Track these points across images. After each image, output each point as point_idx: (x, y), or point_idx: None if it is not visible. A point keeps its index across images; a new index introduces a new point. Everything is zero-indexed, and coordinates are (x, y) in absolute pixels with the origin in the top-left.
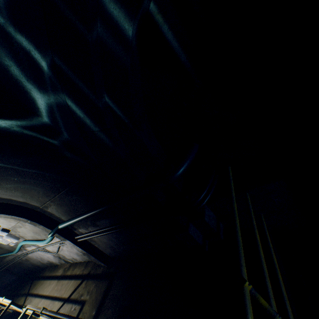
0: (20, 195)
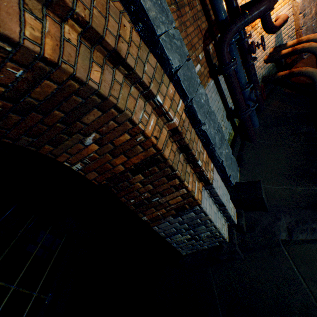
0: None
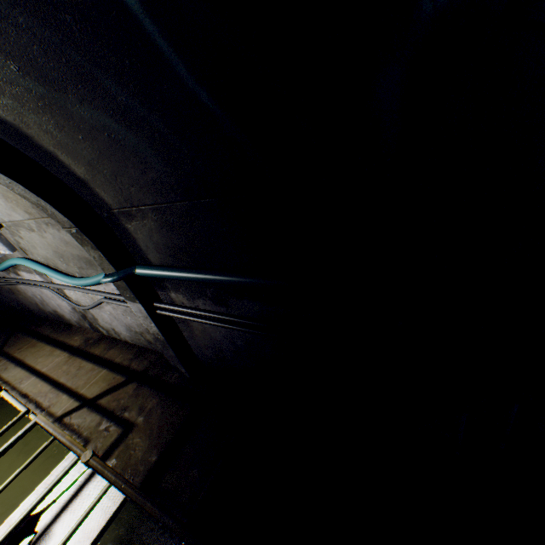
0: (88, 157)
